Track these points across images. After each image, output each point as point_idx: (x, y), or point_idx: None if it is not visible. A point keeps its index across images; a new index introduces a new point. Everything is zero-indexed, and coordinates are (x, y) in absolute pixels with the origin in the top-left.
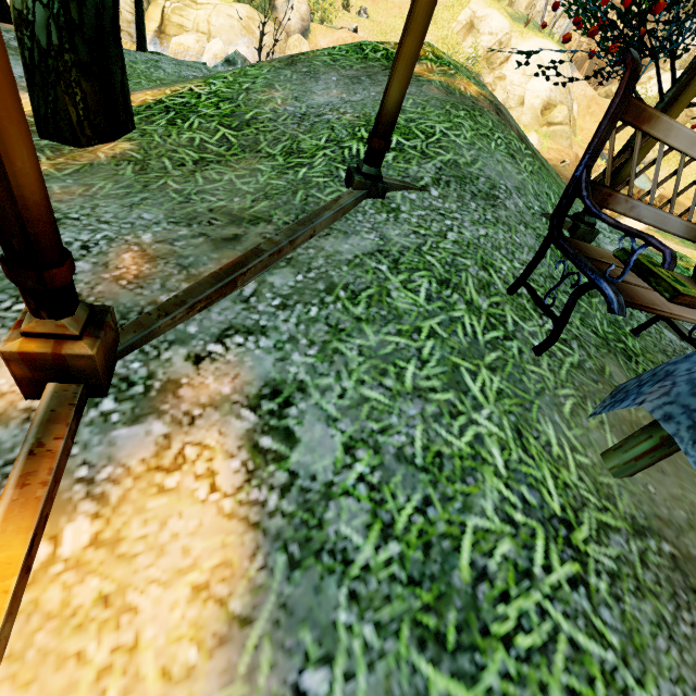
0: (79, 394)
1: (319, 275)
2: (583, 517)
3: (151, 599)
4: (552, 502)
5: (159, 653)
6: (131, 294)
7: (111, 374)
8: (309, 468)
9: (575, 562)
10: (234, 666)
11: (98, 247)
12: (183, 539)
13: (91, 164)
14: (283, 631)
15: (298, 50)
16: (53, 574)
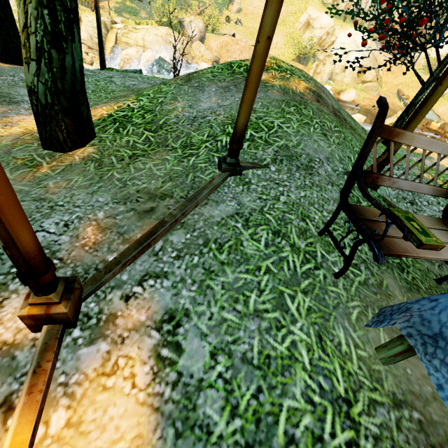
0: (60, 330)
1: (199, 234)
2: (359, 396)
3: None
4: (339, 387)
5: None
6: (90, 256)
7: (78, 313)
8: (189, 369)
9: (351, 430)
10: None
11: (73, 224)
12: (116, 420)
13: (71, 165)
14: None
15: (198, 51)
16: (45, 446)
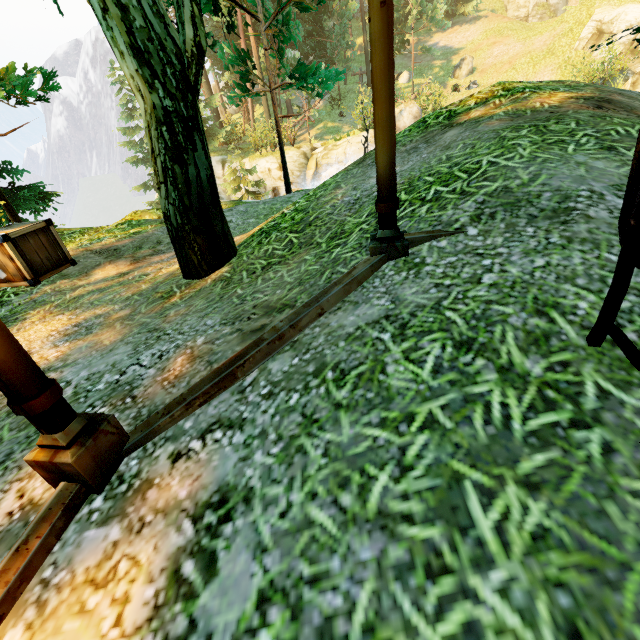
0: (73, 493)
1: (313, 356)
2: None
3: None
4: None
5: None
6: (164, 393)
7: (111, 472)
8: (211, 619)
9: None
10: None
11: (168, 354)
12: None
13: (200, 289)
14: None
15: None
16: None
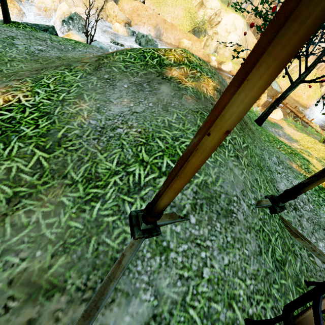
0: None
1: None
2: None
3: None
4: None
5: None
6: None
7: None
8: None
9: None
10: None
11: None
12: None
13: None
14: None
15: (112, 10)
16: None
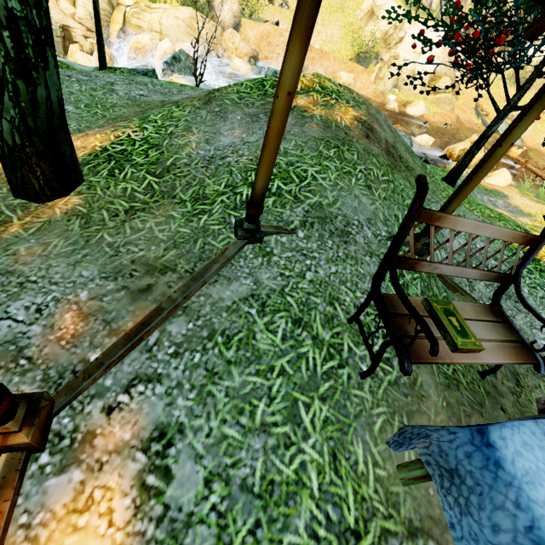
0: (23, 460)
1: (204, 323)
2: (371, 526)
3: None
4: (349, 517)
5: None
6: (67, 353)
7: (48, 433)
8: (178, 500)
9: None
10: None
11: (48, 309)
12: None
13: (50, 221)
14: None
15: (231, 41)
16: None
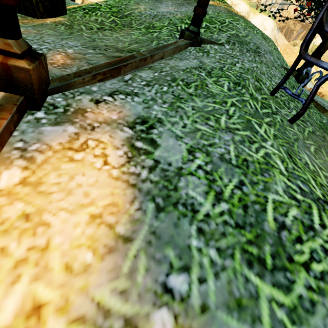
0: (21, 100)
1: (167, 74)
2: None
3: (60, 220)
4: (317, 192)
5: (64, 253)
6: (59, 70)
7: (43, 100)
8: (166, 159)
9: None
10: (119, 267)
11: (42, 51)
12: (84, 188)
13: (42, 24)
14: (153, 248)
15: None
16: None
